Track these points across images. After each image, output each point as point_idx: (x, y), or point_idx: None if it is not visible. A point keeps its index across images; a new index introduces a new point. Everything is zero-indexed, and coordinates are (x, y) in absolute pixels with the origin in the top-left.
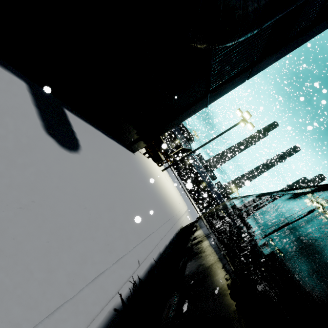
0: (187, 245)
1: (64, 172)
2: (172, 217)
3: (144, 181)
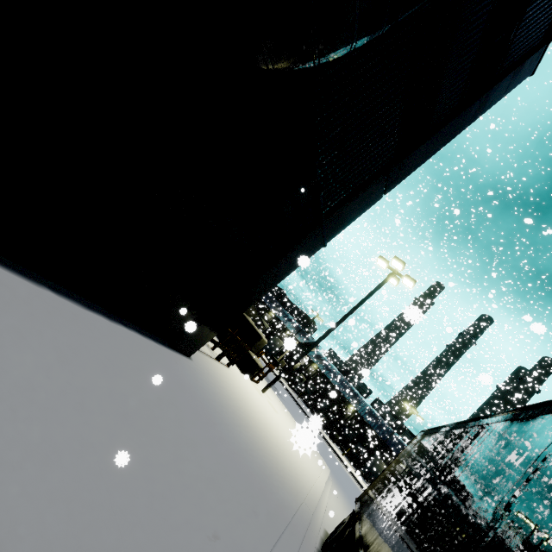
0: None
1: None
2: (295, 512)
3: (211, 422)
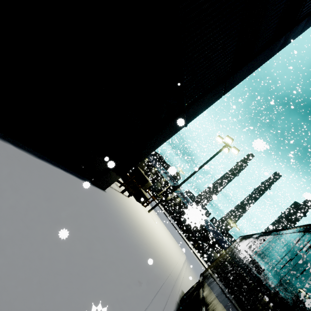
0: None
1: None
2: (165, 281)
3: (115, 228)
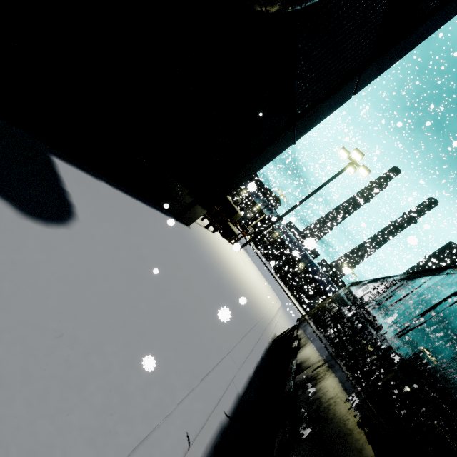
0: (286, 385)
1: (16, 264)
2: (258, 322)
3: (206, 268)
